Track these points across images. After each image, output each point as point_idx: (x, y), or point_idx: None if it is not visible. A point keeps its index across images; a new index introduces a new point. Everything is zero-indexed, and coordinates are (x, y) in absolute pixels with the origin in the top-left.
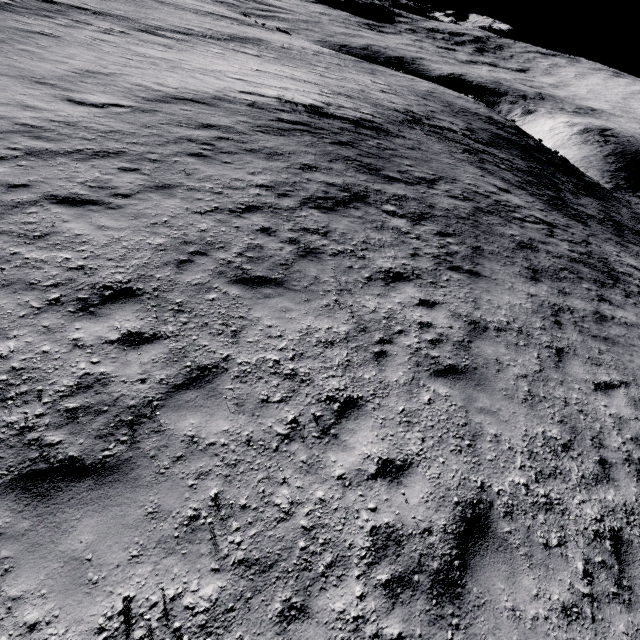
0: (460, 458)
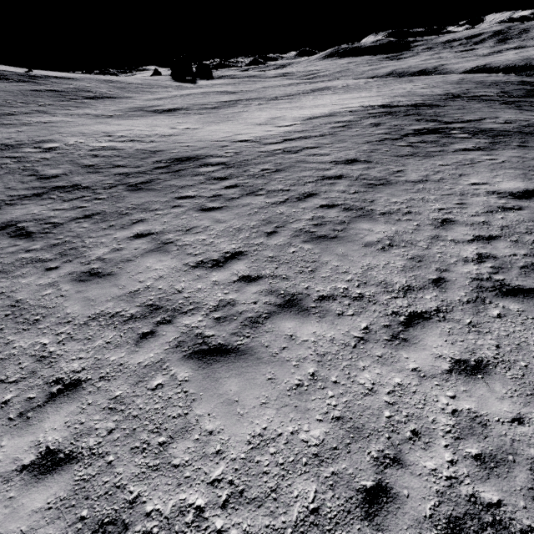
0: (523, 182)
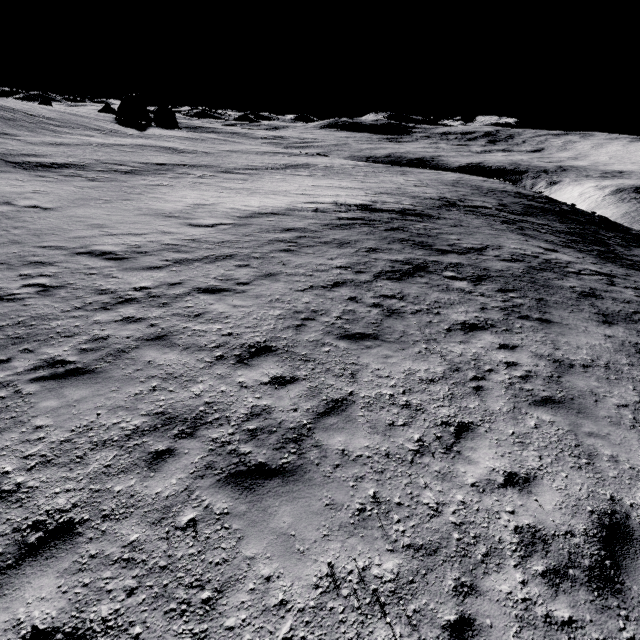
0: (582, 474)
